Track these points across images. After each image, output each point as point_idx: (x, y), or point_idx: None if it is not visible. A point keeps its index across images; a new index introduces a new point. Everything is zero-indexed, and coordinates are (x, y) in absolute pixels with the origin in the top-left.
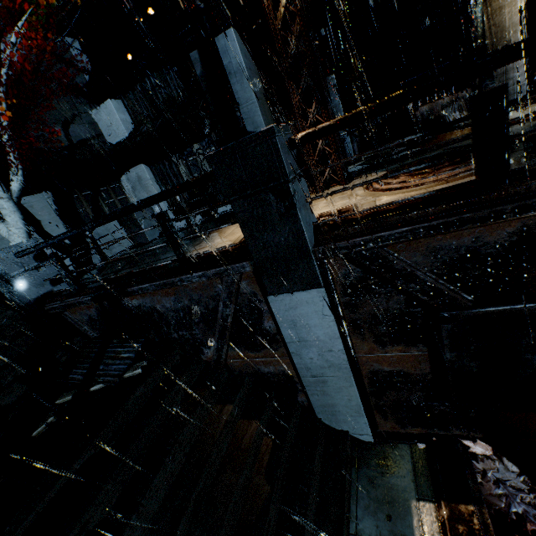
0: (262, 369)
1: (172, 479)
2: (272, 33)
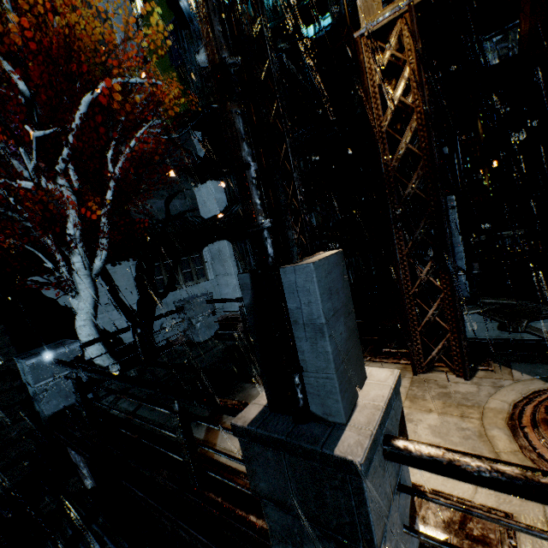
0: None
1: None
2: (383, 174)
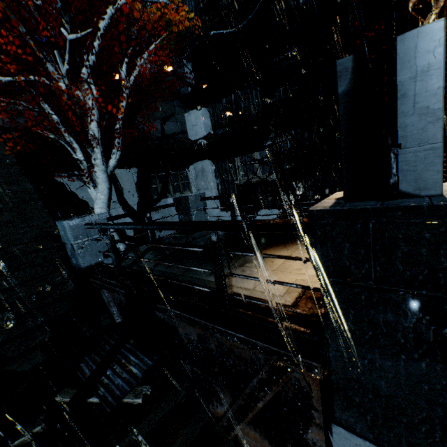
0: None
1: None
2: None
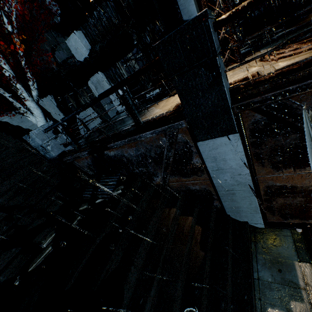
0: (191, 188)
1: (147, 248)
2: None
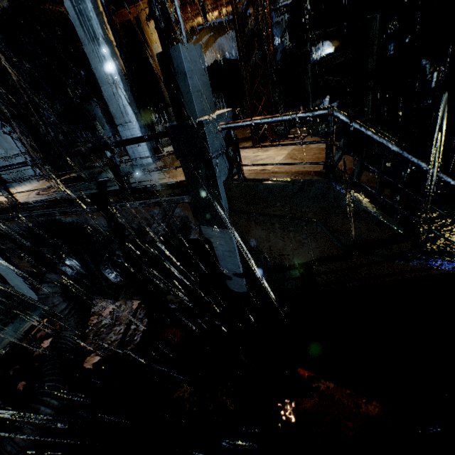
0: None
1: None
2: None
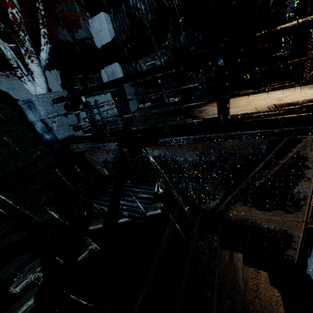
0: (261, 225)
1: None
2: None
